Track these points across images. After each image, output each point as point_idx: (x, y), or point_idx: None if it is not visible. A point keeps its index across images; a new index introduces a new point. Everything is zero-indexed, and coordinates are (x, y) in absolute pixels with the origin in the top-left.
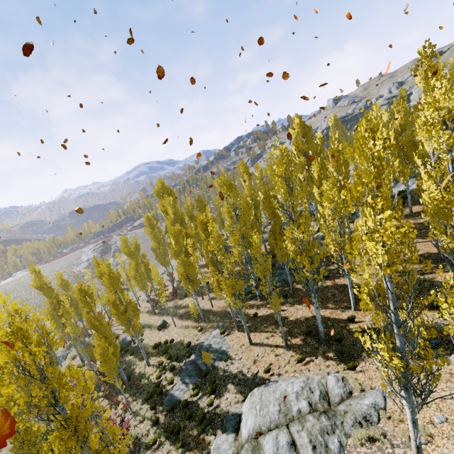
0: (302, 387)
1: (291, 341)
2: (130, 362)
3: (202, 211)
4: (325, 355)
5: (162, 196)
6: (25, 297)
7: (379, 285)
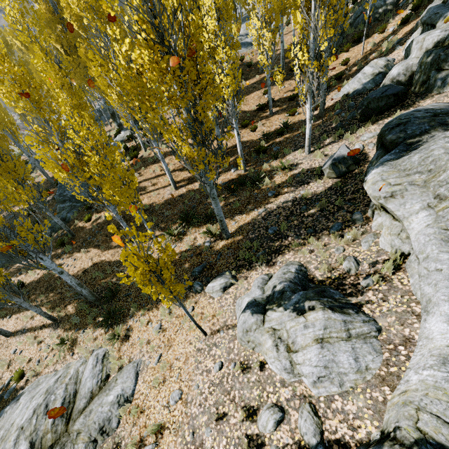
0: (35, 410)
1: (59, 315)
2: None
3: None
4: (96, 322)
5: None
6: None
7: (166, 202)
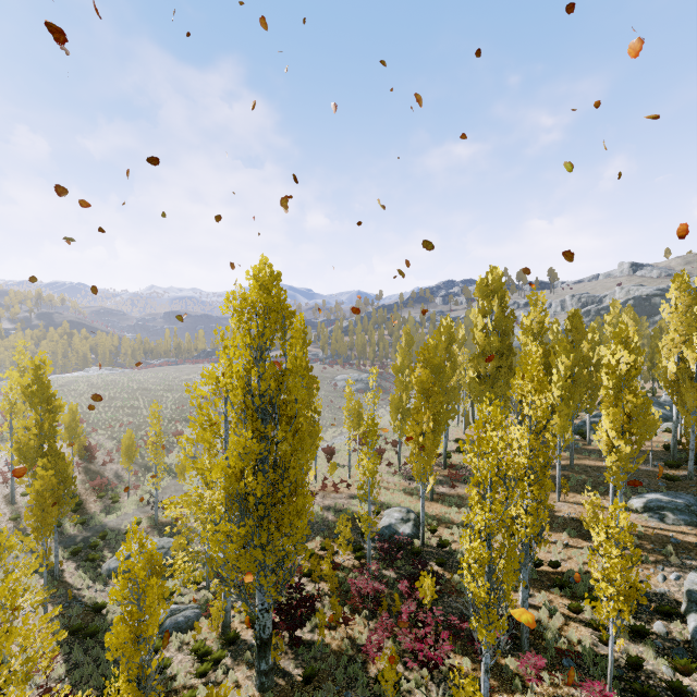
0: None
1: None
2: (445, 580)
3: (579, 337)
4: None
5: (489, 294)
6: (129, 402)
7: None
